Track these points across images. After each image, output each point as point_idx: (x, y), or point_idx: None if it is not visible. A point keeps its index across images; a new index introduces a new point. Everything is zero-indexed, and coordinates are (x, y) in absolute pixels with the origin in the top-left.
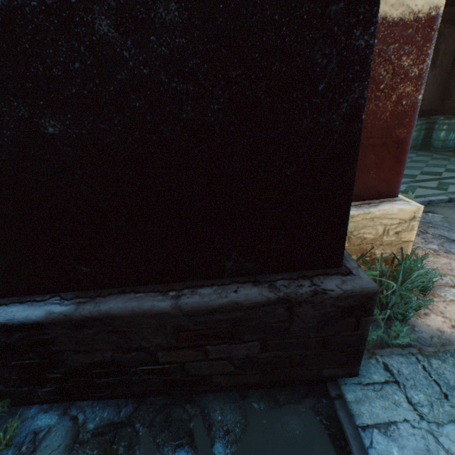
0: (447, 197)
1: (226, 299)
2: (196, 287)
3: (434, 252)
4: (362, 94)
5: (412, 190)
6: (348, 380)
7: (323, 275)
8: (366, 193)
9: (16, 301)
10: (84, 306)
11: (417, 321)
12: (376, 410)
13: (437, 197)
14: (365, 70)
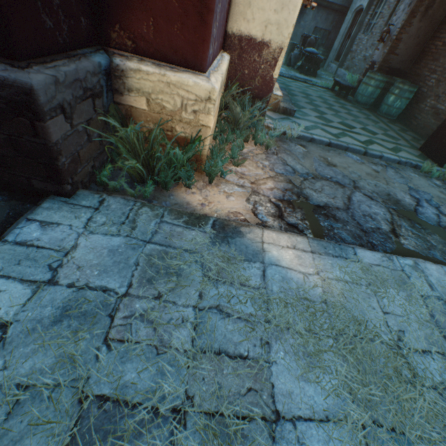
0: (328, 141)
1: None
2: None
3: (262, 167)
4: None
5: (312, 129)
6: (58, 198)
7: None
8: (173, 54)
9: None
10: None
11: (180, 194)
12: (55, 216)
13: (320, 138)
14: None
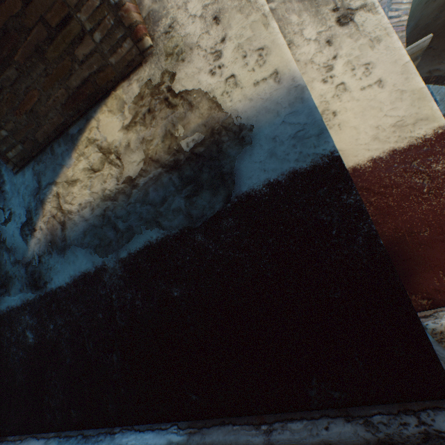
0: None
1: (317, 438)
2: (286, 420)
3: None
4: (370, 228)
5: None
6: None
7: (433, 409)
8: None
9: (149, 428)
10: (194, 436)
11: None
12: None
13: None
14: (363, 213)
